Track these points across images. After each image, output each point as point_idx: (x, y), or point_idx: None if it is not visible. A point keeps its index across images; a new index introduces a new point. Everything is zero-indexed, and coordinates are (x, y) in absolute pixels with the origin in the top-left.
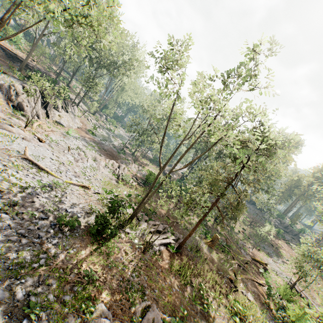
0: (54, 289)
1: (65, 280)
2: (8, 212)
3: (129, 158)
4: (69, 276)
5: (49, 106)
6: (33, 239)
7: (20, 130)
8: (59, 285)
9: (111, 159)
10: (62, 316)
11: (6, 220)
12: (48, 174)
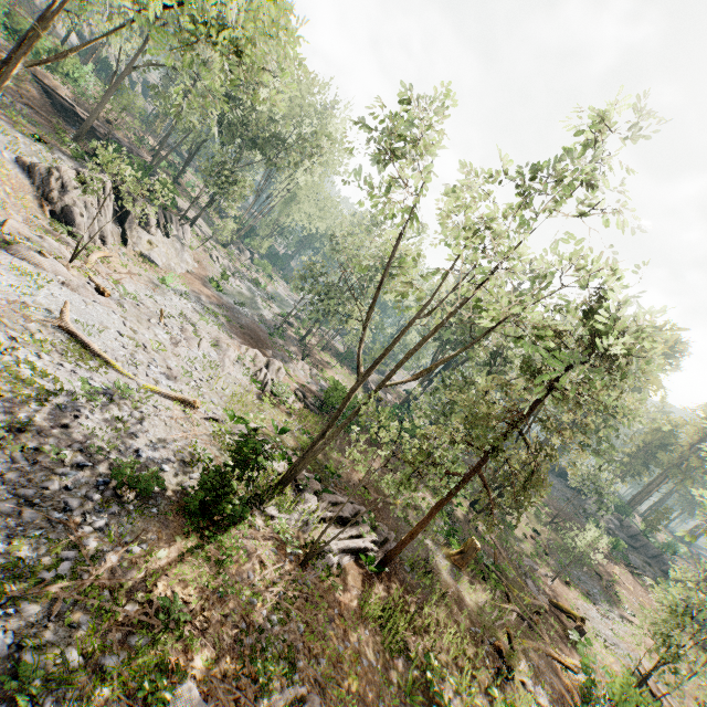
0: (84, 638)
1: (113, 617)
2: (3, 445)
3: (294, 347)
4: (122, 609)
5: (129, 220)
6: (51, 513)
7: (59, 265)
8: (95, 630)
9: (252, 347)
10: (92, 706)
11: None
12: (108, 368)
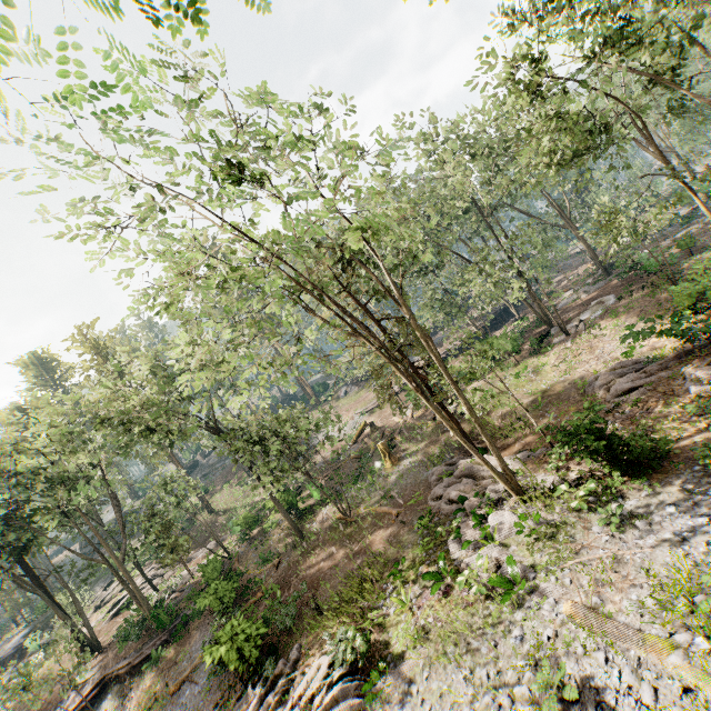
0: None
1: None
2: None
3: None
4: None
5: None
6: None
7: None
8: None
9: None
10: None
11: None
12: None
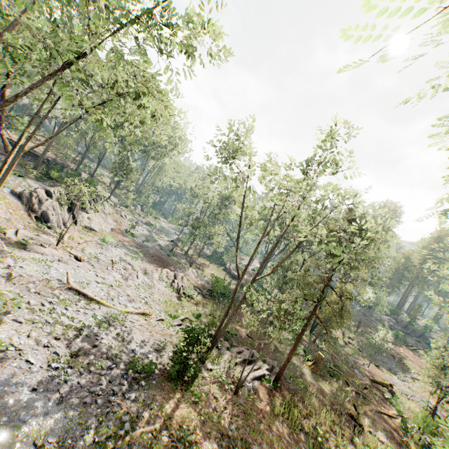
0: None
1: (158, 446)
2: (72, 366)
3: (183, 260)
4: (162, 441)
5: (76, 209)
6: (109, 398)
7: (53, 250)
8: None
9: (162, 267)
10: None
11: (73, 377)
12: (100, 305)
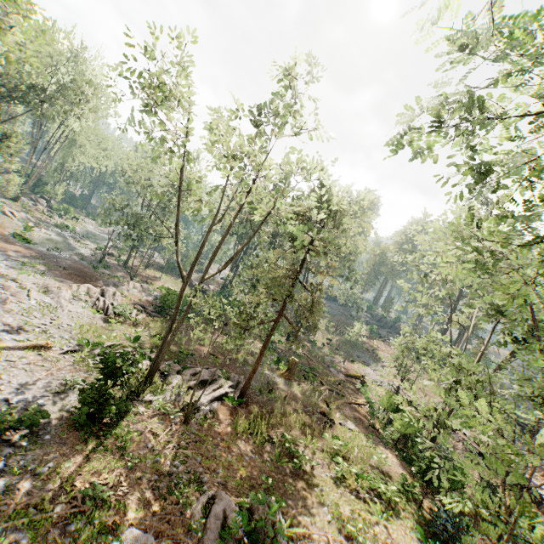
0: None
1: (46, 522)
2: None
3: (120, 273)
4: (52, 513)
5: None
6: None
7: None
8: (35, 536)
9: (82, 283)
10: None
11: None
12: None
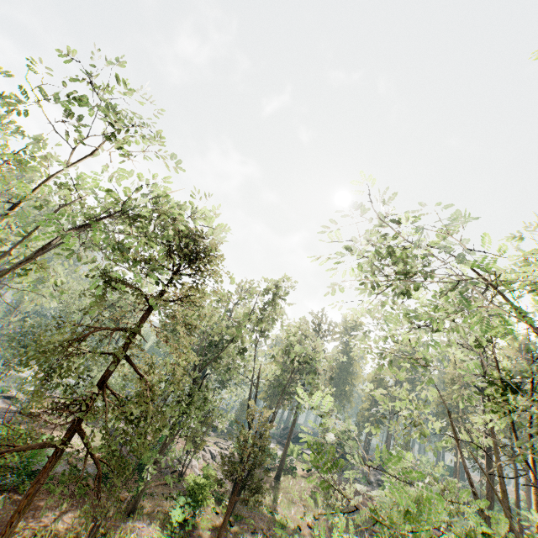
0: None
1: None
2: None
3: None
4: None
5: None
6: None
7: None
8: None
9: None
10: None
11: None
12: None
